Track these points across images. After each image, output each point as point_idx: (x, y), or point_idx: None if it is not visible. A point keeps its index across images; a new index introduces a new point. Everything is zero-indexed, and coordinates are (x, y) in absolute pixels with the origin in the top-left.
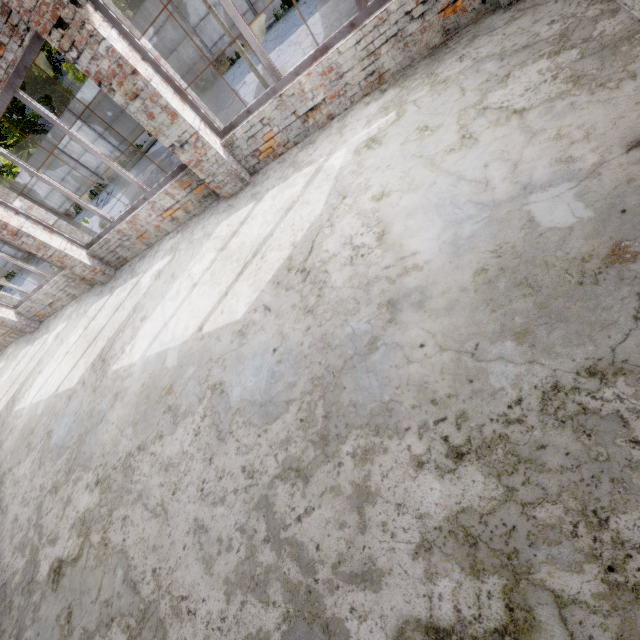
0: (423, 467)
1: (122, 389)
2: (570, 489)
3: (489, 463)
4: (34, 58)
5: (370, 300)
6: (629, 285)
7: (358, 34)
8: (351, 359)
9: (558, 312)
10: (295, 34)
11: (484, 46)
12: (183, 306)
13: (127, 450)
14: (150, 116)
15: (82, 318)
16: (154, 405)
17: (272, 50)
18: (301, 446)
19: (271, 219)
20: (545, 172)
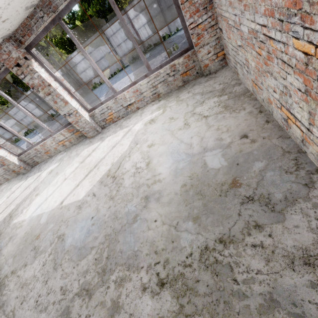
0: (145, 291)
1: (14, 234)
2: (207, 307)
3: (174, 289)
4: (5, 75)
5: (138, 195)
6: (237, 198)
7: (148, 79)
8: (124, 225)
9: (211, 208)
10: (136, 70)
11: (197, 89)
12: (57, 190)
13: (5, 273)
14: (55, 102)
15: (8, 191)
16: (27, 245)
17: (126, 75)
18: (92, 275)
19: (106, 150)
20: (212, 143)
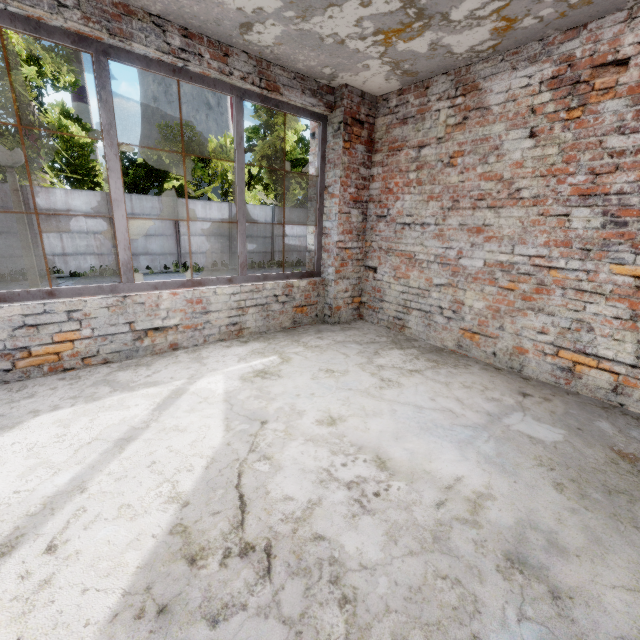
0: None
1: None
2: None
3: None
4: None
5: (474, 567)
6: None
7: (237, 288)
8: None
9: None
10: None
11: (335, 336)
12: None
13: None
14: None
15: None
16: None
17: None
18: None
19: (67, 457)
20: (490, 405)
